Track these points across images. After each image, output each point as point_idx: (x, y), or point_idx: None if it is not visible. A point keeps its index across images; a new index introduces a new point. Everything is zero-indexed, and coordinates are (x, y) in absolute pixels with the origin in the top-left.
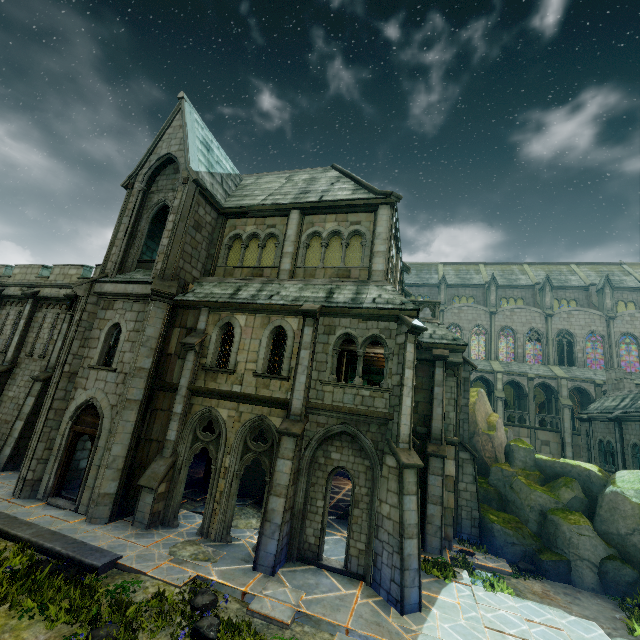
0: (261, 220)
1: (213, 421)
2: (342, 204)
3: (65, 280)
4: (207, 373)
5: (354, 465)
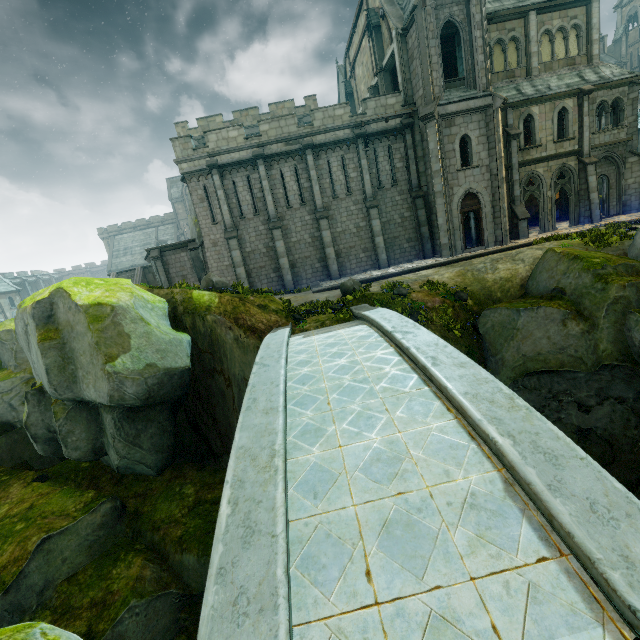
0: (501, 25)
1: (532, 178)
2: (569, 1)
3: (336, 122)
4: (522, 152)
5: (608, 171)
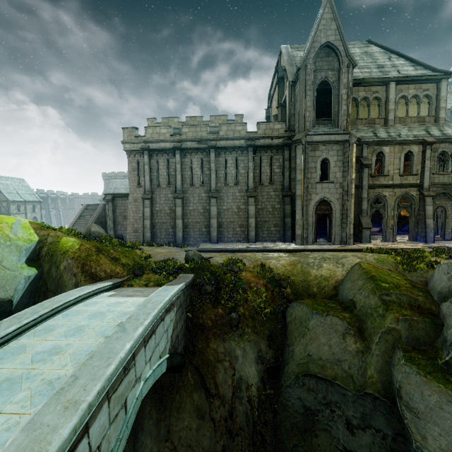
0: (368, 88)
1: (379, 198)
2: (422, 78)
3: (235, 134)
4: (373, 178)
5: (445, 204)
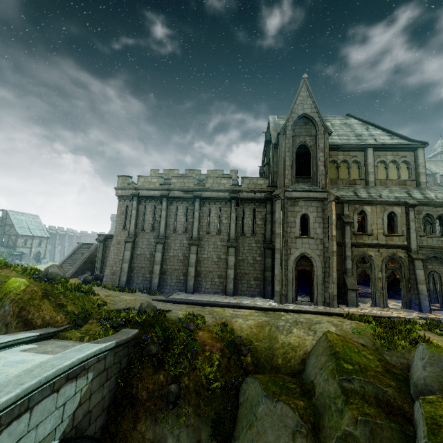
0: (347, 152)
1: (365, 258)
2: (398, 146)
3: (220, 187)
4: (356, 236)
5: (439, 269)
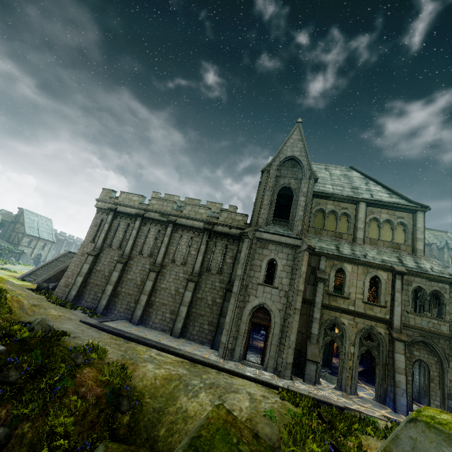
0: (337, 203)
1: (336, 325)
2: (394, 206)
3: (197, 216)
4: (330, 296)
5: (428, 359)
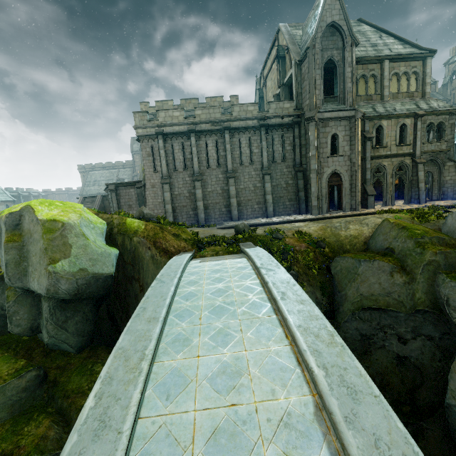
0: (365, 66)
1: (379, 168)
2: (411, 56)
3: (248, 115)
4: (374, 150)
5: (432, 170)
